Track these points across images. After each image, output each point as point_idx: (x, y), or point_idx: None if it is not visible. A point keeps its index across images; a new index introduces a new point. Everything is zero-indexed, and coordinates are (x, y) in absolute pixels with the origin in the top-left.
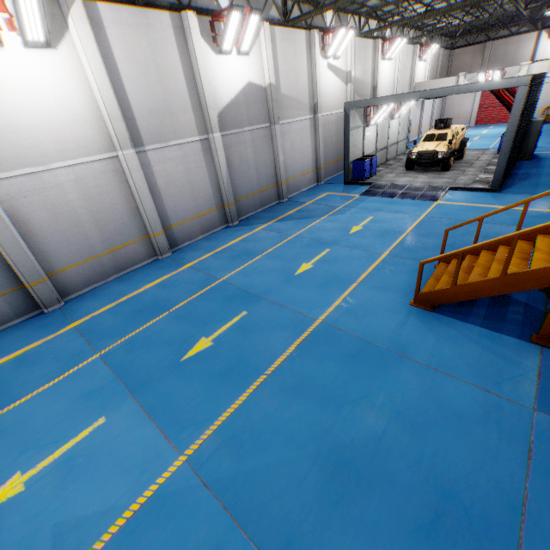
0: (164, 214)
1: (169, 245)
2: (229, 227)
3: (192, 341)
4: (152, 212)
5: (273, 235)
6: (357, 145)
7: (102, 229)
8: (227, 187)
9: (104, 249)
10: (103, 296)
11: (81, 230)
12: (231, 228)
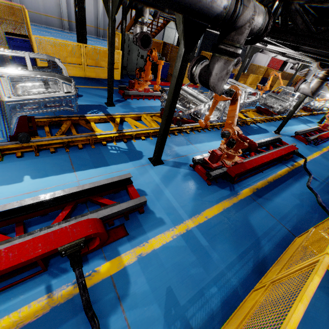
0: (70, 15)
1: (69, 29)
2: (97, 38)
3: (49, 36)
4: (65, 10)
5: (106, 43)
6: (170, 37)
7: (45, 5)
8: (100, 20)
9: (43, 13)
10: (37, 26)
11: (37, 1)
12: (98, 38)
